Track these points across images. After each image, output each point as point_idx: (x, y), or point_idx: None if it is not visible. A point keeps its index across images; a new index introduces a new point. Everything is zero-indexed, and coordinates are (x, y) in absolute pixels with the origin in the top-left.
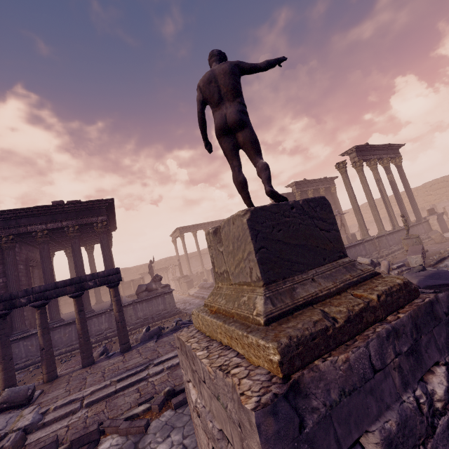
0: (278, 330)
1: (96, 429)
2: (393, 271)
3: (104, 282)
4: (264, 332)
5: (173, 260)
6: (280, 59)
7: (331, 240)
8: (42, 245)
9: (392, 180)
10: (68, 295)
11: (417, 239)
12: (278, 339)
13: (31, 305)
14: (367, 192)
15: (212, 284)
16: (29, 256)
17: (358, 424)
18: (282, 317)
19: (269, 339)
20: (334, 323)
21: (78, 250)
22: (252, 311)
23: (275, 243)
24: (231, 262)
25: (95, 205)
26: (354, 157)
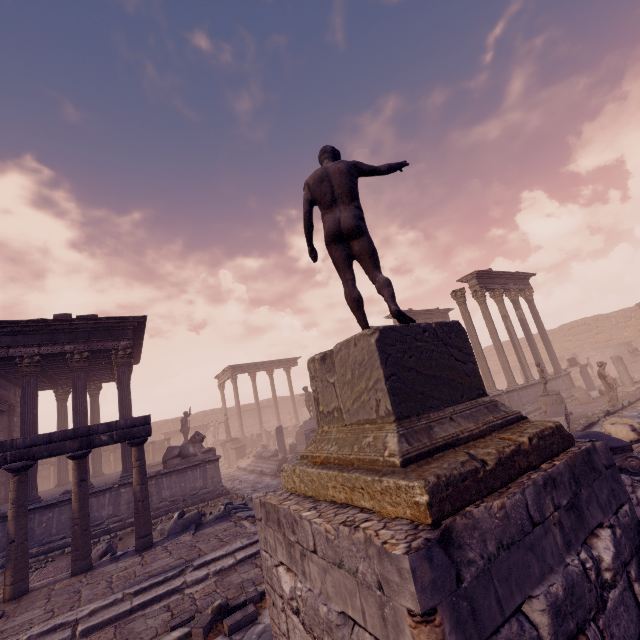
0: (419, 470)
1: None
2: None
3: (124, 436)
4: (403, 474)
5: (216, 415)
6: (402, 164)
7: (469, 374)
8: (28, 377)
9: (522, 318)
10: (66, 453)
11: (557, 397)
12: (425, 478)
13: (6, 467)
14: (492, 331)
15: (275, 452)
16: None
17: (519, 586)
18: (421, 459)
19: (413, 478)
20: (484, 464)
21: (83, 389)
22: (383, 452)
23: (407, 371)
24: (348, 395)
25: (117, 323)
26: (475, 285)
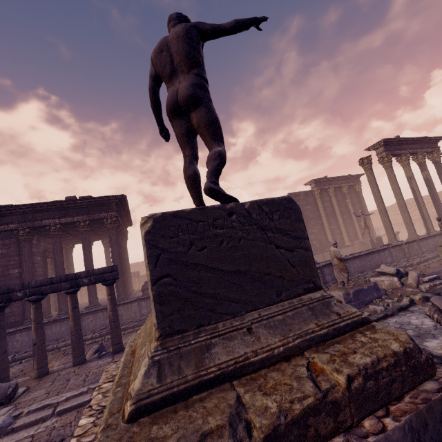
0: (135, 441)
1: None
2: (423, 284)
3: (99, 280)
4: None
5: None
6: (257, 19)
7: (294, 264)
8: (55, 238)
9: (428, 178)
10: (63, 291)
11: None
12: None
13: (26, 299)
14: (396, 191)
15: None
16: (47, 248)
17: None
18: (166, 405)
19: None
20: (242, 440)
21: (88, 245)
22: (131, 383)
23: (191, 269)
24: None
25: (105, 201)
26: (381, 152)
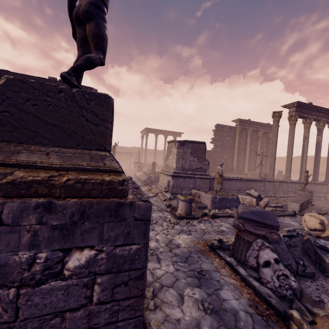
0: None
1: None
2: (269, 207)
3: None
4: None
5: (139, 150)
6: None
7: (95, 133)
8: None
9: (319, 142)
10: None
11: (309, 193)
12: None
13: None
14: (289, 144)
15: (150, 173)
16: None
17: None
18: None
19: None
20: None
21: None
22: None
23: (24, 113)
24: None
25: None
26: (293, 111)
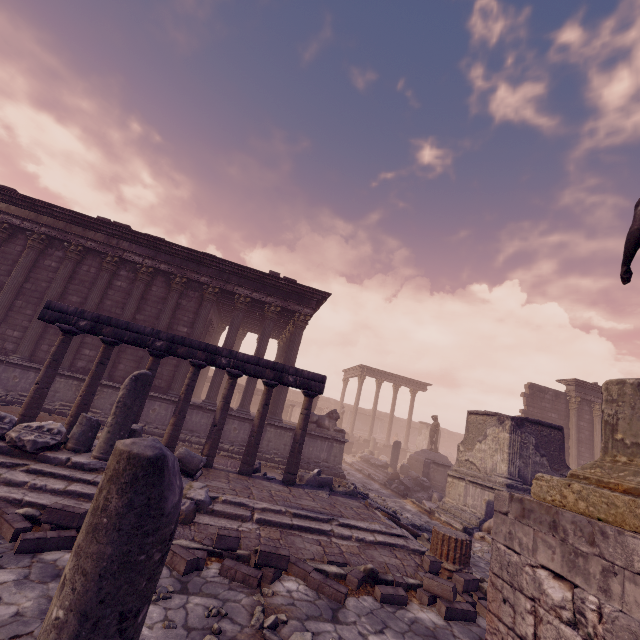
0: None
1: (288, 556)
2: None
3: (304, 384)
4: None
5: (329, 404)
6: None
7: None
8: (238, 312)
9: None
10: (264, 378)
11: None
12: None
13: (228, 370)
14: None
15: (385, 464)
16: (211, 318)
17: None
18: None
19: None
20: None
21: (268, 335)
22: None
23: None
24: None
25: (308, 292)
26: None
